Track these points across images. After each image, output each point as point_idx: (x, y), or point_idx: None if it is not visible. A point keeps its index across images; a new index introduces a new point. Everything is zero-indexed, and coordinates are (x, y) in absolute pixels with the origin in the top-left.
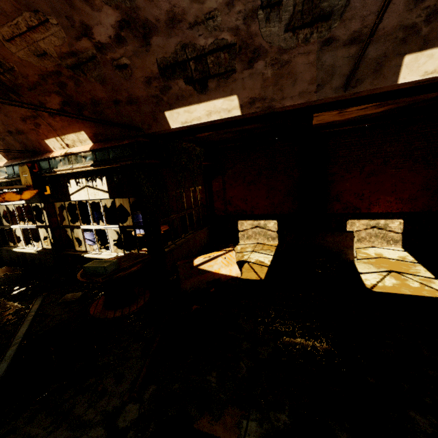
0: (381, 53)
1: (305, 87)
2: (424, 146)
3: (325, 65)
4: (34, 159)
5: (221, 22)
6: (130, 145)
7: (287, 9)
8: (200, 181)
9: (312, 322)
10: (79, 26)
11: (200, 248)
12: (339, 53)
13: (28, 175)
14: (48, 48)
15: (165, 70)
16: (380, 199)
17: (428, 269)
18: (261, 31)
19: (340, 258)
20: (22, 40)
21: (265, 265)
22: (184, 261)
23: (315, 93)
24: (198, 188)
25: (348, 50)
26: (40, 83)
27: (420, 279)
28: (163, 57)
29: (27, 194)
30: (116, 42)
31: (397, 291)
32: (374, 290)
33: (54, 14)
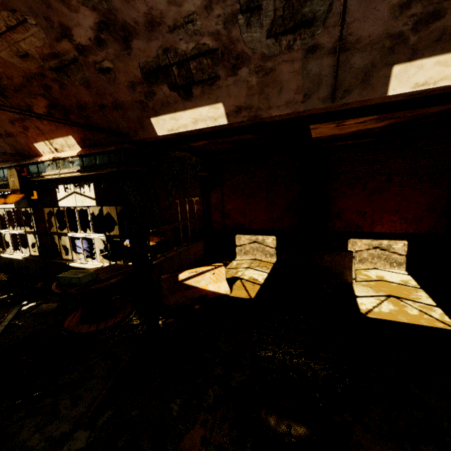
0: (368, 62)
1: (291, 96)
2: (430, 164)
3: (311, 74)
4: (23, 163)
5: (201, 27)
6: (116, 151)
7: (267, 14)
8: (198, 191)
9: (295, 348)
10: (58, 27)
11: (194, 262)
12: (324, 61)
13: (16, 179)
14: (30, 49)
15: (148, 74)
16: (383, 218)
17: (430, 296)
18: (243, 37)
19: (338, 279)
20: (3, 40)
21: (258, 283)
22: (169, 274)
23: (302, 103)
24: (195, 199)
25: (334, 59)
26: (25, 85)
27: (420, 306)
28: (145, 62)
29: (12, 198)
30: (97, 44)
31: (393, 318)
32: (368, 316)
33: (32, 13)
